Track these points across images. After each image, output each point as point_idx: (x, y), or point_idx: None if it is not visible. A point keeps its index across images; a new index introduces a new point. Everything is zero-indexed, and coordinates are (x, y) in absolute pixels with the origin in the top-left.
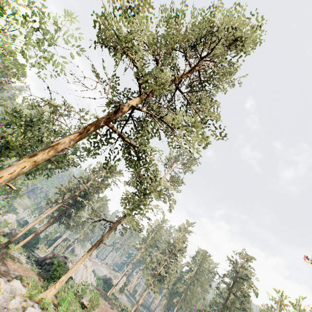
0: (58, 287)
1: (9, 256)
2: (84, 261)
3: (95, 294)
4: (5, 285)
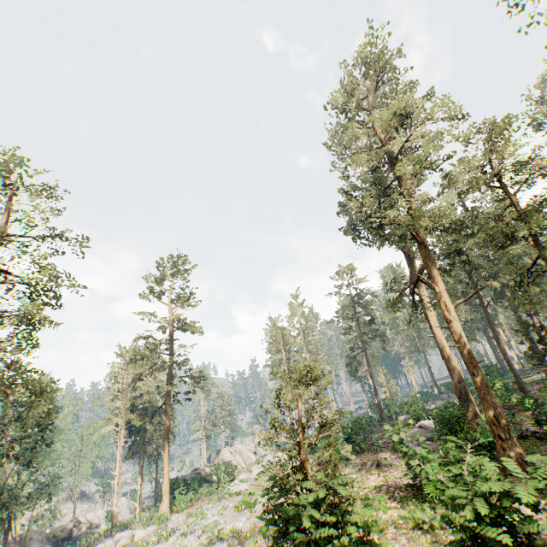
0: (166, 498)
1: (120, 528)
2: (227, 450)
3: (225, 465)
4: (104, 544)
